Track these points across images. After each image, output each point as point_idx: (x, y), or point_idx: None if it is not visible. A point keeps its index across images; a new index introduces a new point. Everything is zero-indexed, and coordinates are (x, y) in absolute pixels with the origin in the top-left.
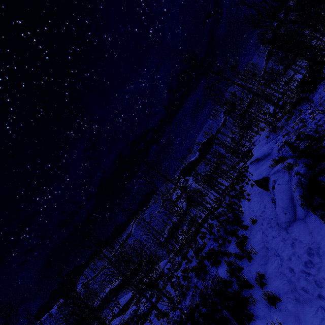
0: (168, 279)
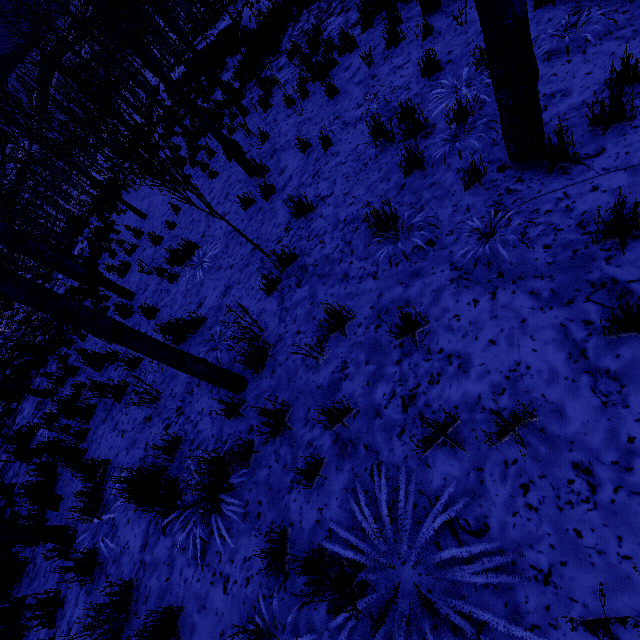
0: (102, 217)
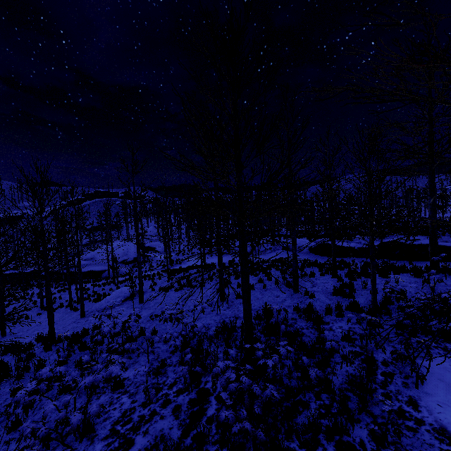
0: None
